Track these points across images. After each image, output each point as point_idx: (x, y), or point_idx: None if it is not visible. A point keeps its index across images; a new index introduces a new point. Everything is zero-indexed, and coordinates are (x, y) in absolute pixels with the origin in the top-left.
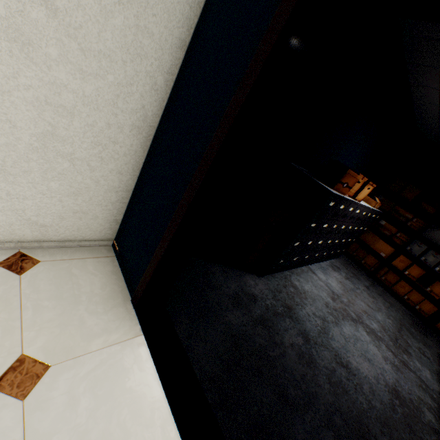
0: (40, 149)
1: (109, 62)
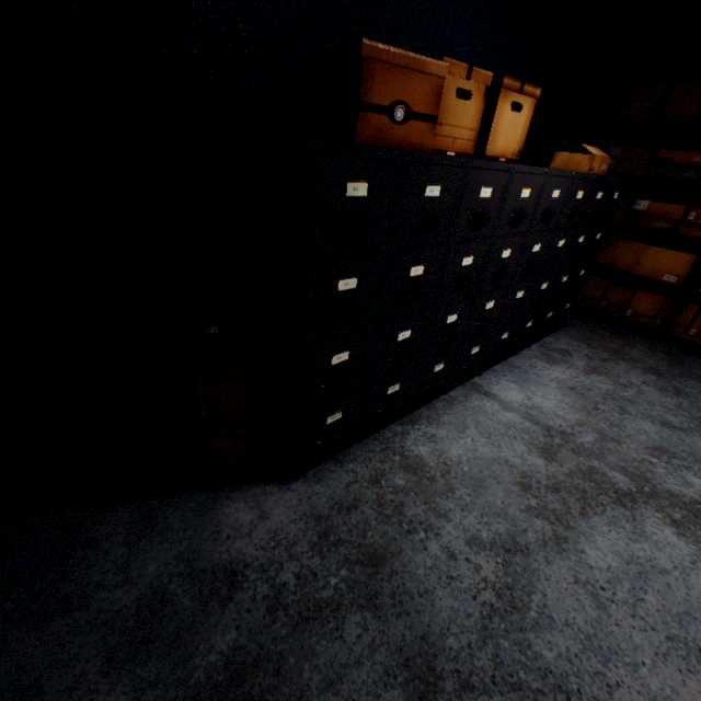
0: None
1: None
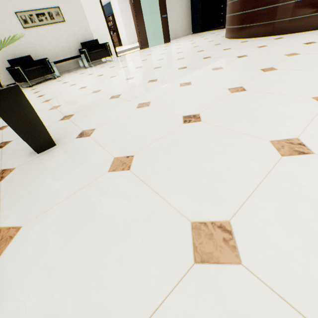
0: (183, 18)
1: (185, 3)
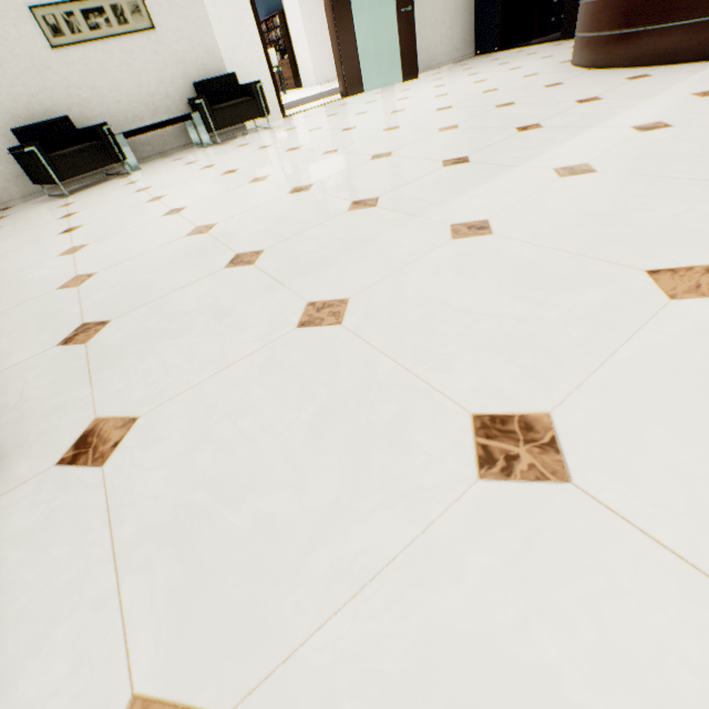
0: (455, 16)
1: None
